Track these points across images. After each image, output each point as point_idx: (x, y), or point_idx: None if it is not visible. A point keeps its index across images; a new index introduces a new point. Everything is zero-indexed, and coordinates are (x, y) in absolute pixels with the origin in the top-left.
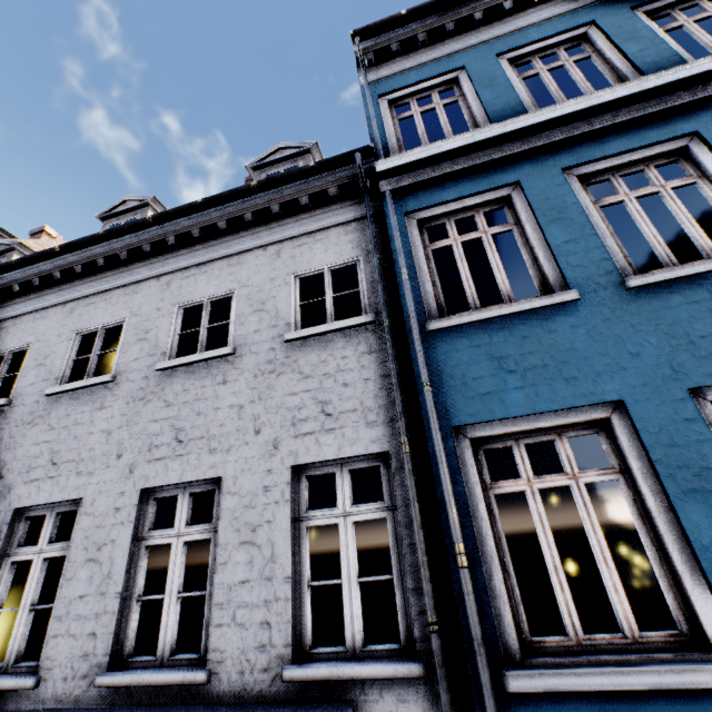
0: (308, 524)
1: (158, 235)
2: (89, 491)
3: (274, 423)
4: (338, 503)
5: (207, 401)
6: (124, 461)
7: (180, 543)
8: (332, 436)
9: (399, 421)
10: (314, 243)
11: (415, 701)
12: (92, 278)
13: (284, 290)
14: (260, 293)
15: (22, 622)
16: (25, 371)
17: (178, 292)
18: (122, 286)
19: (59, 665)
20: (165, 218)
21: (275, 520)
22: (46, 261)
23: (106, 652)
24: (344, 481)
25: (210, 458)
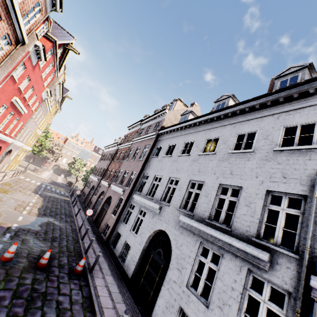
0: (268, 208)
1: (234, 110)
2: (206, 180)
3: (263, 176)
4: (281, 205)
5: (241, 164)
6: (215, 175)
7: (228, 200)
8: (284, 185)
9: (315, 186)
10: (295, 113)
11: (293, 264)
12: (212, 123)
13: (277, 132)
14: (267, 132)
15: (190, 203)
16: (193, 147)
17: (237, 129)
18: (220, 126)
19: (197, 214)
20: (237, 105)
21: (257, 202)
22: (200, 118)
23: (207, 216)
24: (285, 199)
25: (240, 181)
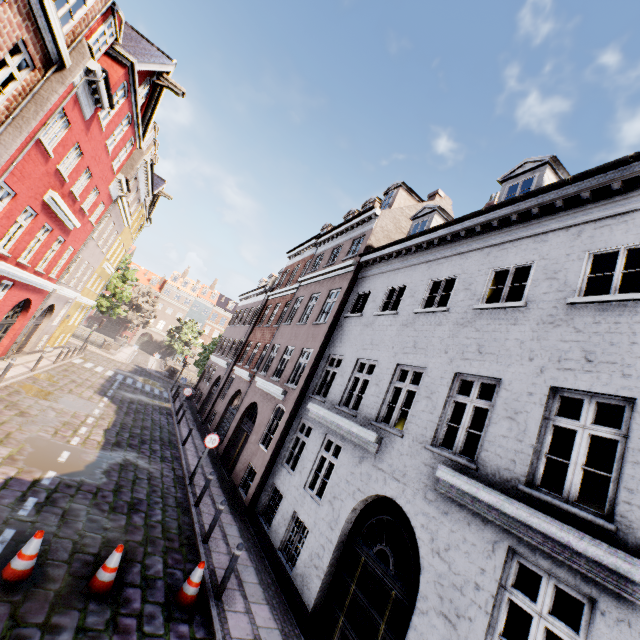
0: None
1: (572, 192)
2: (506, 375)
3: None
4: None
5: (620, 335)
6: (534, 363)
7: (585, 433)
8: None
9: None
10: None
11: None
12: (504, 230)
13: None
14: None
15: (462, 434)
16: (455, 292)
17: (589, 240)
18: (531, 236)
19: (489, 467)
20: (583, 177)
21: None
22: (470, 220)
23: (522, 474)
24: None
25: (622, 381)
